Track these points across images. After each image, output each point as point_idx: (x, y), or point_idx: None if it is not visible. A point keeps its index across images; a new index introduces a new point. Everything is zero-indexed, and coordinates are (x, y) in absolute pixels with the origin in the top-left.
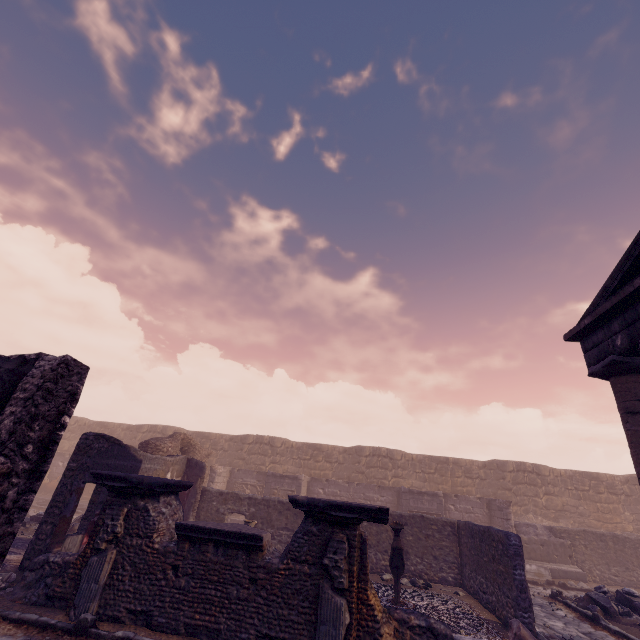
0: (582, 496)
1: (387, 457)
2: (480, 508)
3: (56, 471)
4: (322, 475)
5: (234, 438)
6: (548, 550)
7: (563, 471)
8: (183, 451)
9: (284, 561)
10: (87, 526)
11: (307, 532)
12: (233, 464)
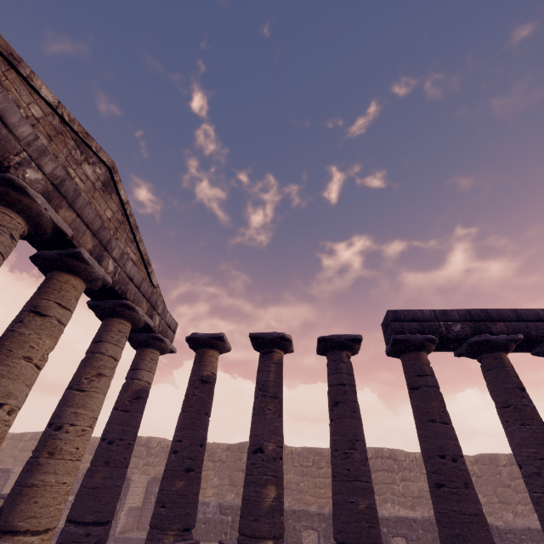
0: (305, 472)
1: (145, 445)
2: None
3: None
4: (81, 468)
5: (15, 436)
6: (208, 528)
7: (294, 448)
8: None
9: None
10: None
11: None
12: (3, 463)
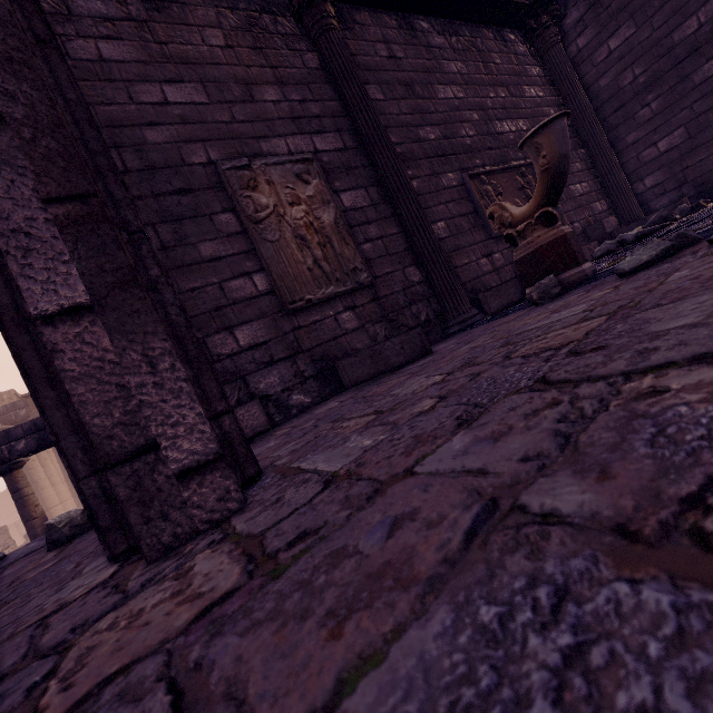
0: None
1: None
2: None
3: None
4: None
5: None
6: None
7: None
8: None
9: None
10: None
11: None
12: None
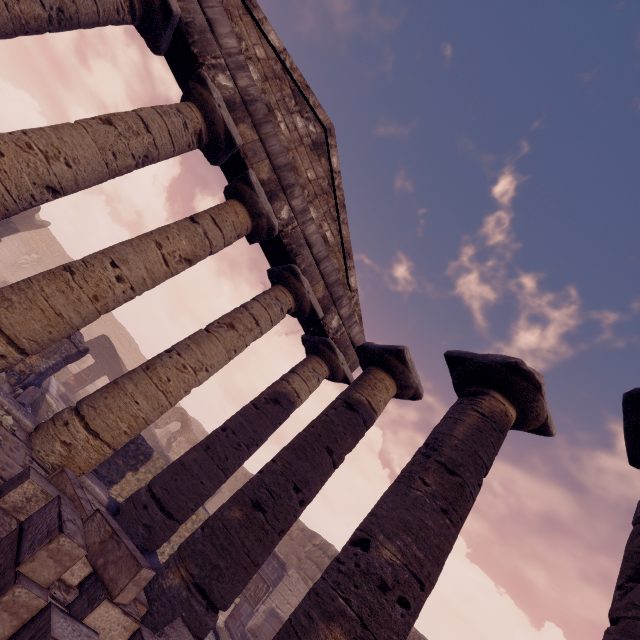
0: None
1: (330, 559)
2: None
3: (160, 436)
4: None
5: (247, 474)
6: None
7: None
8: (182, 426)
9: None
10: (78, 373)
11: None
12: (231, 491)
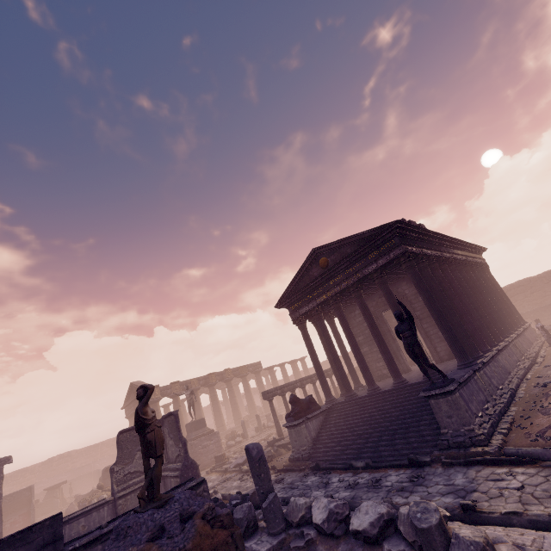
0: None
1: (68, 456)
2: (109, 459)
3: None
4: (30, 482)
5: None
6: None
7: None
8: None
9: (45, 500)
10: None
11: (49, 493)
12: None
